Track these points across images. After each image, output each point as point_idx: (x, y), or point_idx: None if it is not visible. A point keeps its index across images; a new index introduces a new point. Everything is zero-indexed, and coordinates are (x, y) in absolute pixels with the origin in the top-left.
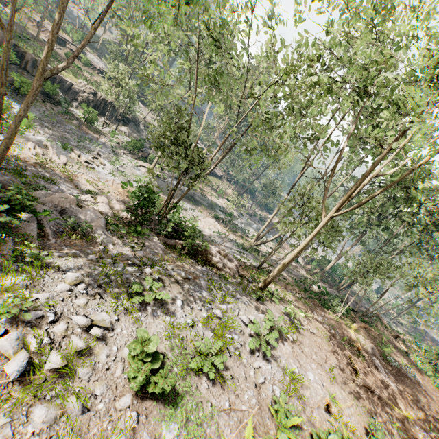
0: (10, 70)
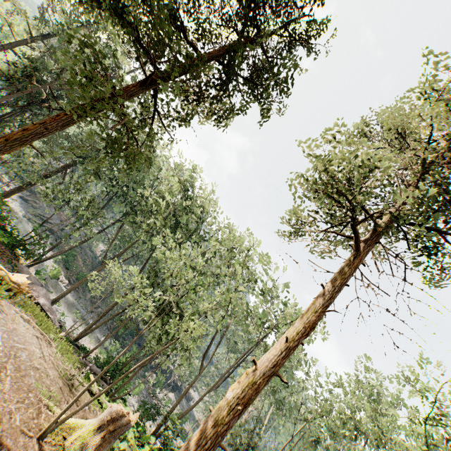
0: (127, 338)
